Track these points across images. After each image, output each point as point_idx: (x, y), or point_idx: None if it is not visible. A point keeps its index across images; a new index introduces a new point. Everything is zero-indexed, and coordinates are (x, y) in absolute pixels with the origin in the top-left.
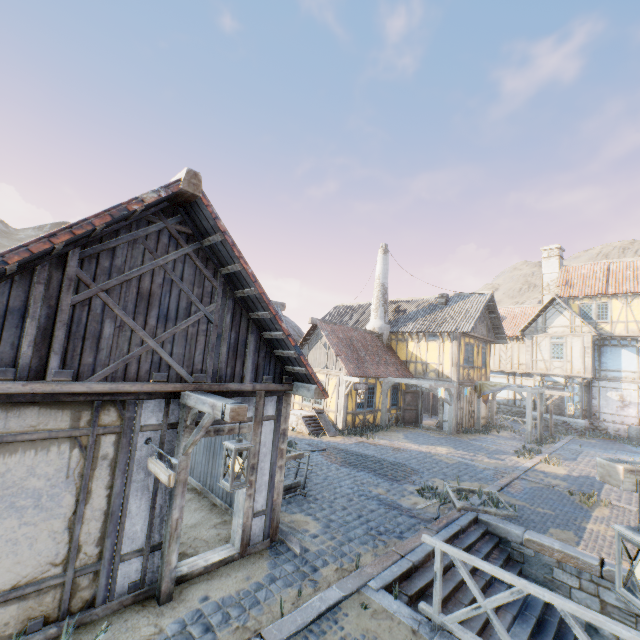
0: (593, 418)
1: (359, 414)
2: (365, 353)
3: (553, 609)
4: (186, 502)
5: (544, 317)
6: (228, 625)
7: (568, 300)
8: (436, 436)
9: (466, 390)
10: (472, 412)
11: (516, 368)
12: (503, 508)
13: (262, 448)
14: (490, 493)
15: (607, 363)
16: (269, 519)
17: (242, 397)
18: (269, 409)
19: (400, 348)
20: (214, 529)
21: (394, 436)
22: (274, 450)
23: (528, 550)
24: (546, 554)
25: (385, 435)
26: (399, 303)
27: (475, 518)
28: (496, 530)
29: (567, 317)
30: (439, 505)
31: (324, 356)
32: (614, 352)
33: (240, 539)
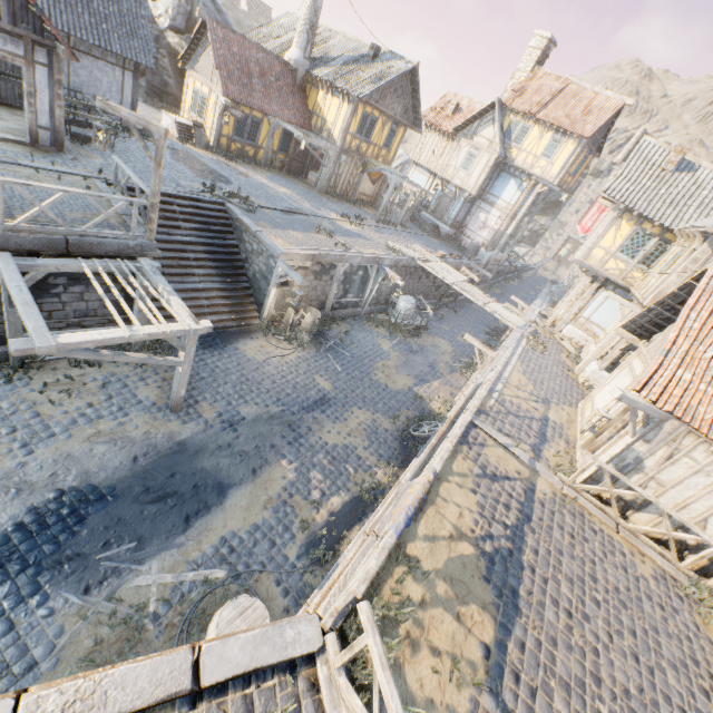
0: (460, 231)
1: (237, 142)
2: (259, 82)
3: (236, 250)
4: (15, 120)
5: (480, 123)
6: (4, 155)
7: (508, 111)
8: (302, 187)
9: (343, 158)
10: (353, 185)
11: (438, 169)
12: (253, 211)
13: (39, 85)
14: (245, 198)
15: (496, 188)
16: (54, 136)
17: (11, 37)
18: (41, 58)
19: (312, 95)
20: (26, 135)
21: (261, 172)
22: (51, 91)
23: (238, 224)
24: (242, 226)
25: (254, 169)
26: (340, 39)
27: (222, 203)
28: (230, 212)
29: (495, 130)
30: (206, 191)
31: (211, 67)
32: (506, 180)
33: (30, 136)
